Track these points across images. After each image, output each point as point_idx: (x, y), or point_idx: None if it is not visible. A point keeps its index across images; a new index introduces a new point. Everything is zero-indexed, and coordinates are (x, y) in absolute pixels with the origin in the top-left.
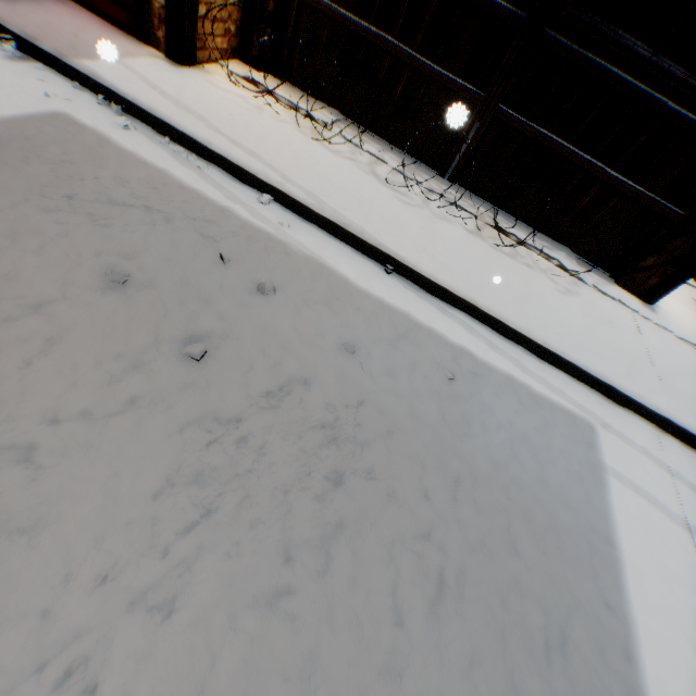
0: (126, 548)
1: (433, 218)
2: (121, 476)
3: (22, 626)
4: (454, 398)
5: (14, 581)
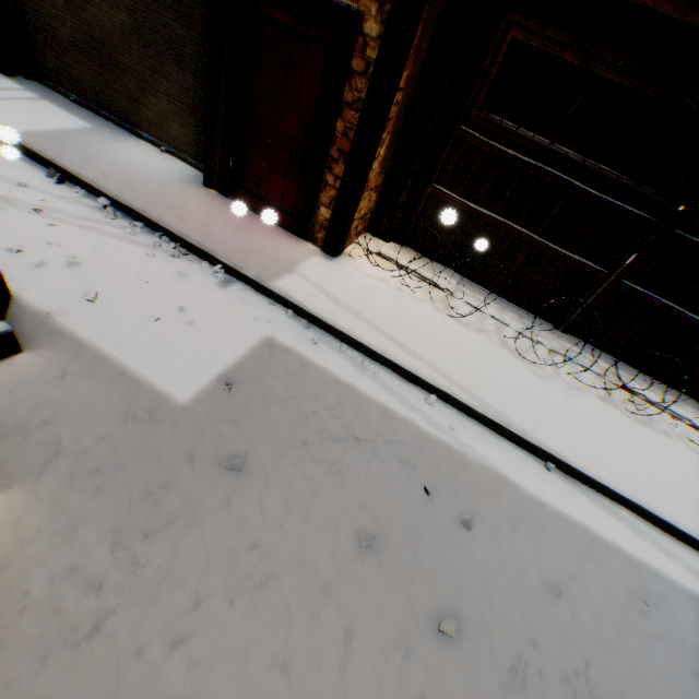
0: None
1: (567, 389)
2: None
3: None
4: (656, 638)
5: None
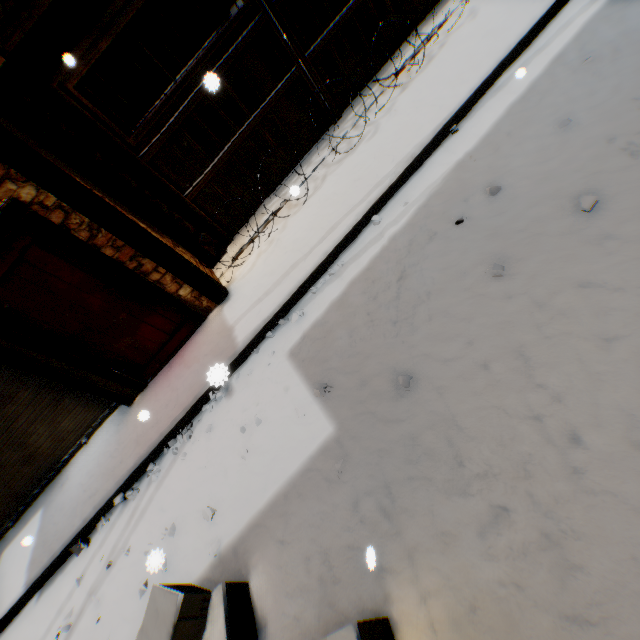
0: None
1: (390, 115)
2: None
3: None
4: (618, 52)
5: None
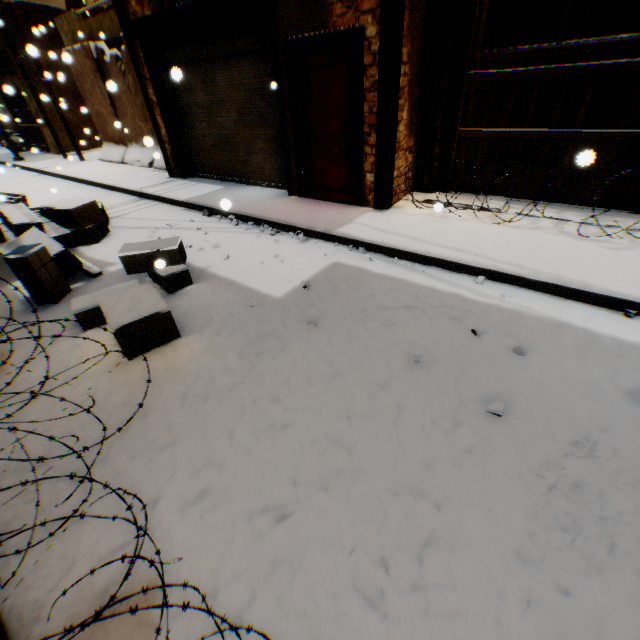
0: (529, 577)
1: None
2: (493, 512)
3: (486, 628)
4: None
5: (462, 588)
